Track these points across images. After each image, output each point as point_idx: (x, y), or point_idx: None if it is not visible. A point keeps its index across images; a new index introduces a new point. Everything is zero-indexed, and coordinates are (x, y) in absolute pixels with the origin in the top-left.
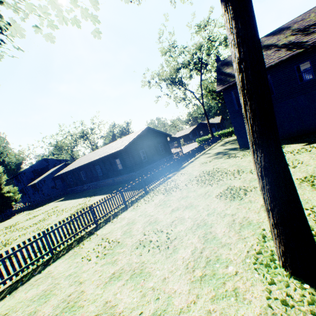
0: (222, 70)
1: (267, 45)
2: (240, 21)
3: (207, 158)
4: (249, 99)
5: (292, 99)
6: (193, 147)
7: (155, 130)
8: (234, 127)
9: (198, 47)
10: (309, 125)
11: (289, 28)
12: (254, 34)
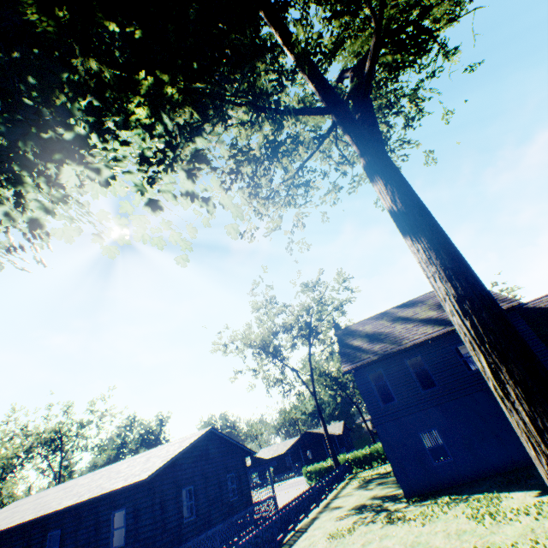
0: (346, 341)
1: (402, 317)
2: (443, 251)
3: (339, 521)
4: (501, 360)
5: (467, 397)
6: (297, 488)
7: (225, 436)
8: (385, 443)
9: (305, 308)
10: (516, 449)
11: (423, 302)
12: (468, 267)
